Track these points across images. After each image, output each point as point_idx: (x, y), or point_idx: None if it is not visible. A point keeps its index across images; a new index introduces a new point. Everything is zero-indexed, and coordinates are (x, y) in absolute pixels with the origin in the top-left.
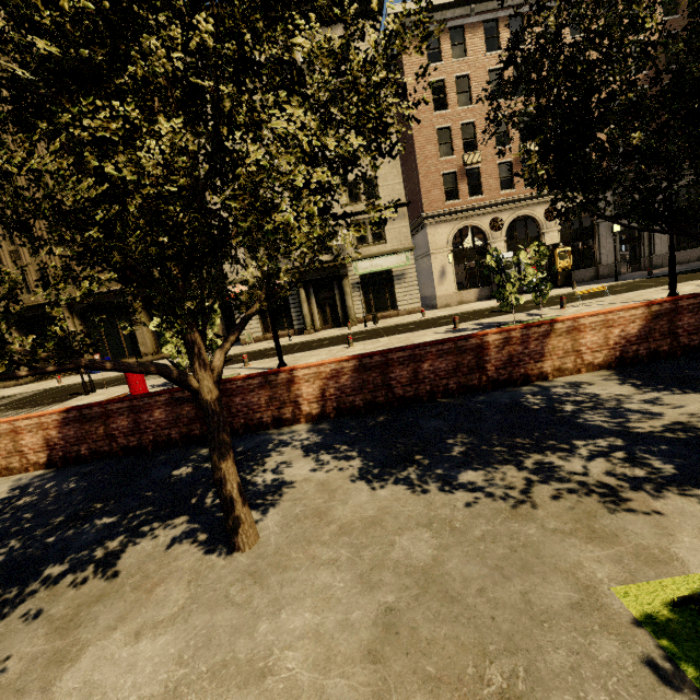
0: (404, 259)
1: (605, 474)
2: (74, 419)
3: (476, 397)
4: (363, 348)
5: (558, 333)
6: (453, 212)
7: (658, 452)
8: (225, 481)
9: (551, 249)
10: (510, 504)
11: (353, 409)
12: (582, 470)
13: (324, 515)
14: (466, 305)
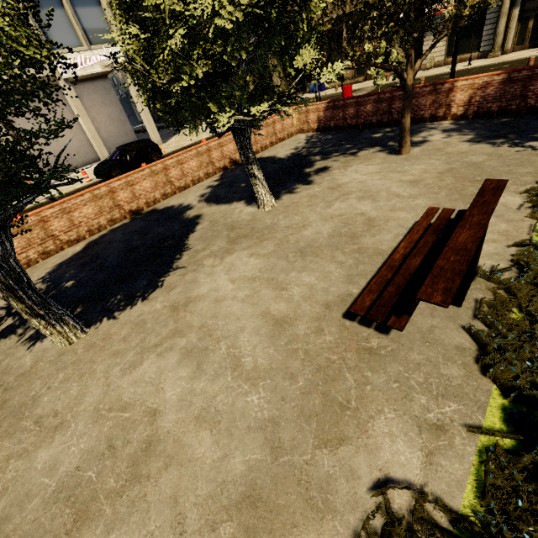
0: None
1: None
2: (331, 107)
3: None
4: None
5: None
6: None
7: None
8: (405, 123)
9: None
10: None
11: (488, 113)
12: None
13: (441, 150)
14: None
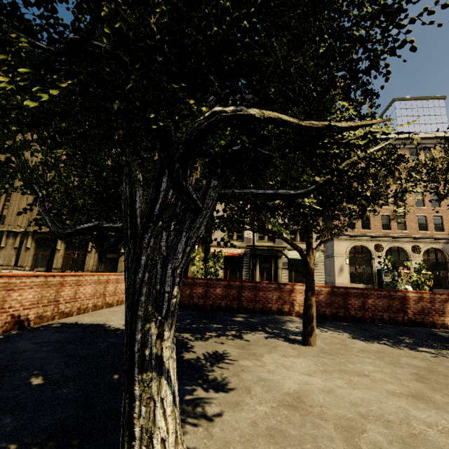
0: (317, 255)
1: None
2: None
3: (402, 327)
4: None
5: None
6: (351, 235)
7: None
8: (312, 306)
9: (417, 271)
10: None
11: (324, 316)
12: None
13: (346, 345)
14: None
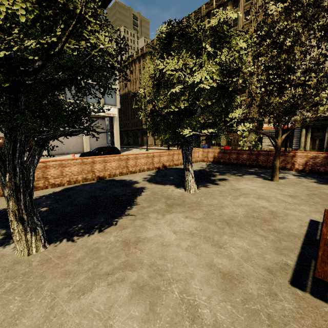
0: None
1: None
2: (222, 152)
3: None
4: None
5: None
6: None
7: None
8: (276, 164)
9: None
10: None
11: (318, 172)
12: None
13: (299, 183)
14: None
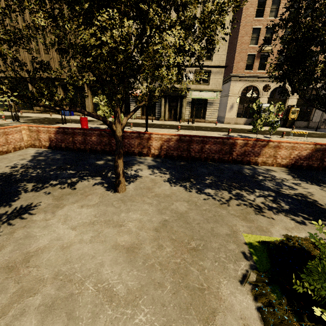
0: (215, 95)
1: (261, 202)
2: (61, 132)
3: (224, 164)
4: (184, 133)
5: (269, 146)
6: (247, 76)
7: (286, 201)
8: (118, 167)
9: (289, 107)
10: (220, 203)
11: (172, 156)
12: (253, 199)
13: (150, 189)
14: (238, 125)
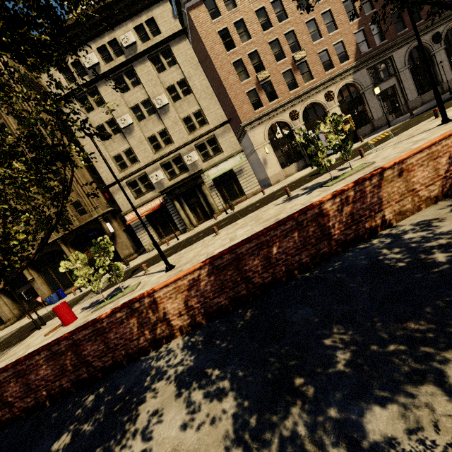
0: (238, 159)
1: None
2: None
3: (331, 265)
4: (226, 233)
5: (389, 179)
6: (262, 116)
7: None
8: None
9: None
10: None
11: (221, 309)
12: None
13: None
14: (291, 177)
